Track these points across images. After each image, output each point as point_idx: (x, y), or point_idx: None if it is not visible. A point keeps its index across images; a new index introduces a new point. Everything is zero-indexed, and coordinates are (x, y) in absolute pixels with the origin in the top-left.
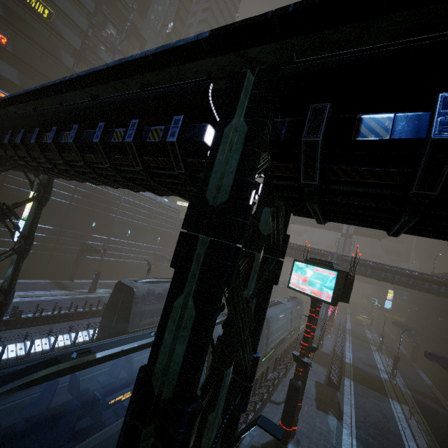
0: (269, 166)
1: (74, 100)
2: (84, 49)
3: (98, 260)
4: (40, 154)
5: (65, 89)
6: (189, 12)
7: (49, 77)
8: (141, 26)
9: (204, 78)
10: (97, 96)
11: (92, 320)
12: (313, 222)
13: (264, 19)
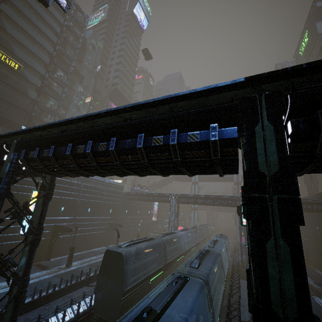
0: (291, 146)
1: (103, 122)
2: (43, 86)
3: (67, 237)
4: (72, 161)
5: (102, 116)
6: (108, 59)
7: (19, 107)
8: (79, 69)
9: (227, 101)
10: (131, 118)
11: (79, 290)
12: (213, 178)
13: (286, 71)
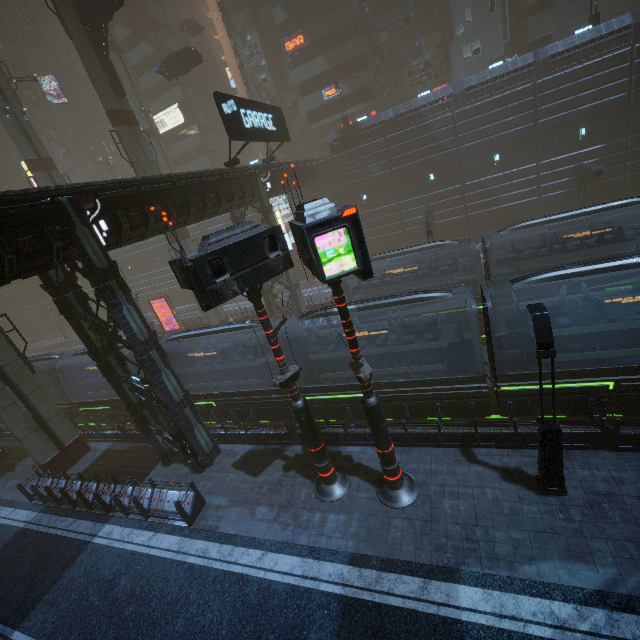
0: None
1: None
2: None
3: (460, 219)
4: None
5: None
6: None
7: (342, 25)
8: None
9: None
10: None
11: None
12: None
13: None
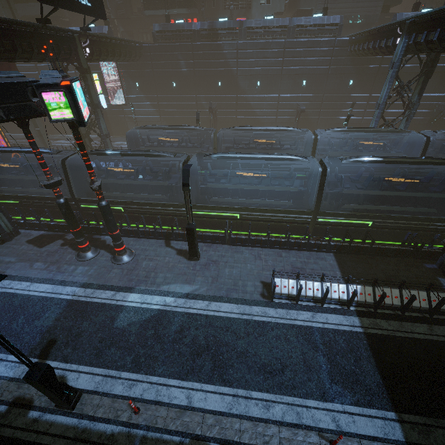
0: None
1: None
2: None
3: (232, 119)
4: None
5: None
6: None
7: None
8: None
9: None
10: None
11: None
12: None
13: None
